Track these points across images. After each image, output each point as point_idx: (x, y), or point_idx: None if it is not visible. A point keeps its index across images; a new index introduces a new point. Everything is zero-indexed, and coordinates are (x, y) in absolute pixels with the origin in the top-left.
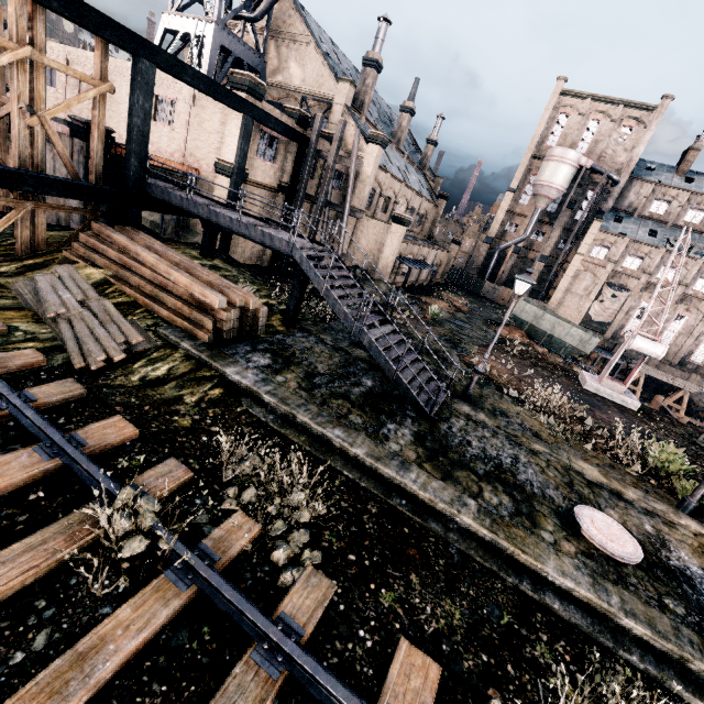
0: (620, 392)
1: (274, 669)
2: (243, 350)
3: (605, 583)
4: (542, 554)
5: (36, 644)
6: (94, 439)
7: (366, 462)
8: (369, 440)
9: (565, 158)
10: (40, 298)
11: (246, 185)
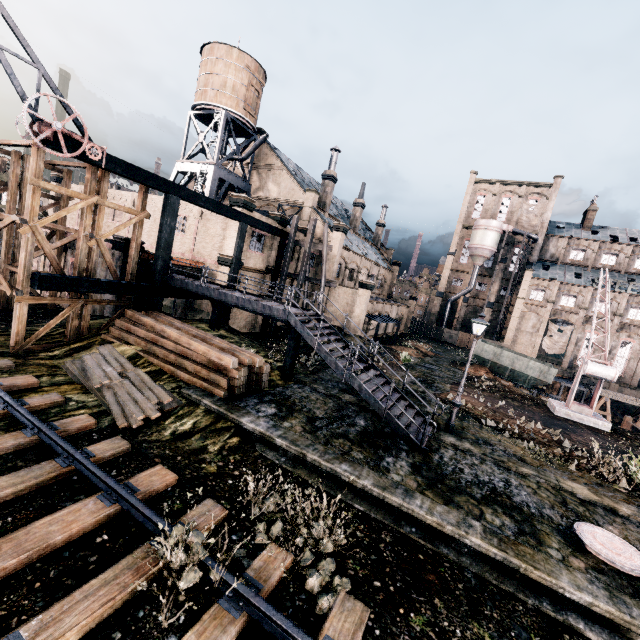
0: (589, 415)
1: None
2: (252, 402)
3: (622, 596)
4: (554, 570)
5: None
6: (143, 486)
7: (374, 492)
8: (372, 472)
9: (490, 226)
10: (87, 373)
11: (242, 271)
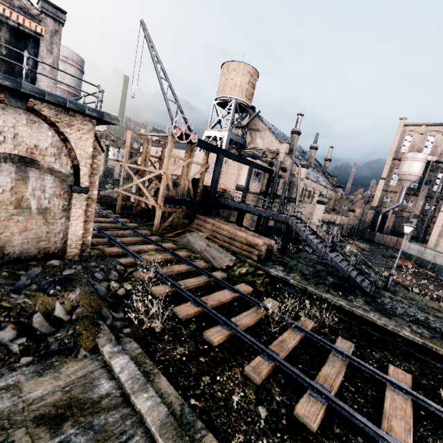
0: None
1: (343, 358)
2: (270, 264)
3: None
4: None
5: (264, 338)
6: (241, 289)
7: (346, 308)
8: (344, 300)
9: (416, 158)
10: (190, 244)
11: (247, 193)
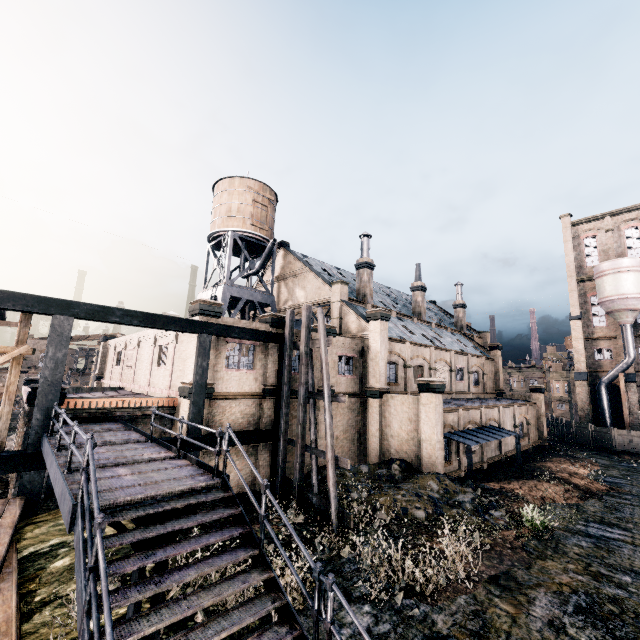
0: None
1: None
2: None
3: None
4: None
5: None
6: None
7: None
8: None
9: (621, 268)
10: None
11: (219, 400)
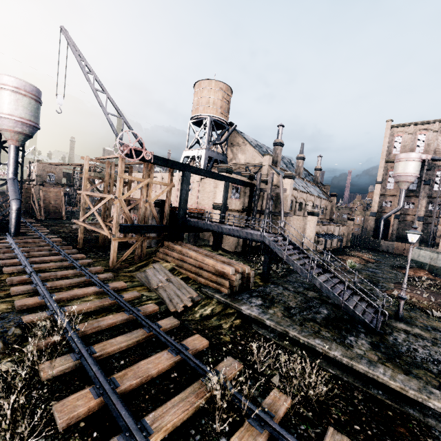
0: None
1: None
2: (245, 296)
3: None
4: None
5: None
6: (191, 346)
7: (343, 361)
8: (340, 346)
9: (410, 158)
10: (148, 280)
11: (227, 212)
